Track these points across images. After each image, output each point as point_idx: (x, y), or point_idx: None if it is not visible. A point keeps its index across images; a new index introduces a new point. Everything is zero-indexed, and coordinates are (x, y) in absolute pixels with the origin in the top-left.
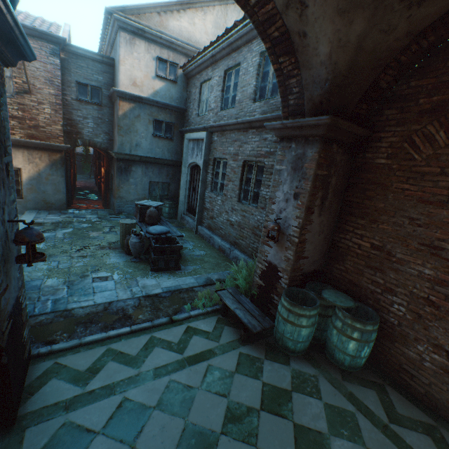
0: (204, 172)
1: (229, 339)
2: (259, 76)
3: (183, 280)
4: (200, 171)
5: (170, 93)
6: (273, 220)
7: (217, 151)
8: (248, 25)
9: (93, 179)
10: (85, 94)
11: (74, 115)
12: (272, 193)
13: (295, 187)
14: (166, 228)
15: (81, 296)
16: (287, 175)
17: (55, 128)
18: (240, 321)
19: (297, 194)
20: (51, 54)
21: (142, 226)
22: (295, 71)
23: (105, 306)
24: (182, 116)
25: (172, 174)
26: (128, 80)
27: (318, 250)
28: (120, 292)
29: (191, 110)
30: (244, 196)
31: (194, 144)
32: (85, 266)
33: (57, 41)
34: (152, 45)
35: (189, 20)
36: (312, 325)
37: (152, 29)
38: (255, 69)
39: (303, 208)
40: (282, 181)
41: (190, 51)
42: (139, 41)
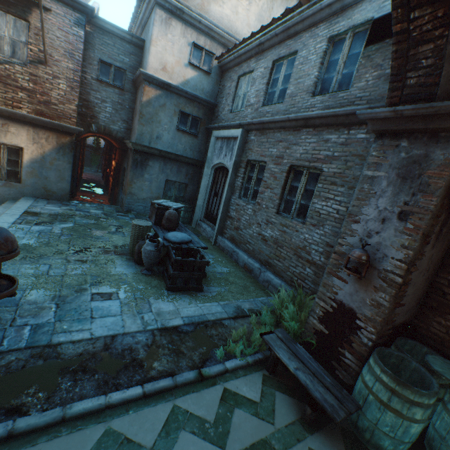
0: (233, 175)
1: (288, 420)
2: (322, 66)
3: (208, 307)
4: (229, 173)
5: (202, 85)
6: (353, 245)
7: (253, 152)
8: (317, 4)
9: (100, 173)
10: (108, 75)
11: (92, 96)
12: (355, 208)
13: (401, 203)
14: (188, 236)
15: (74, 322)
16: (387, 184)
17: (69, 107)
18: (308, 394)
19: (407, 213)
20: (75, 23)
21: (158, 230)
22: (438, 30)
23: (106, 343)
24: (210, 112)
25: (192, 174)
26: (158, 63)
27: (416, 294)
28: (127, 320)
29: (223, 106)
30: (285, 208)
31: (223, 142)
32: (83, 276)
33: (84, 10)
34: (189, 28)
35: (232, 8)
36: (427, 418)
37: (192, 10)
38: (318, 57)
39: (417, 234)
40: (376, 192)
41: (229, 42)
42: (176, 22)
